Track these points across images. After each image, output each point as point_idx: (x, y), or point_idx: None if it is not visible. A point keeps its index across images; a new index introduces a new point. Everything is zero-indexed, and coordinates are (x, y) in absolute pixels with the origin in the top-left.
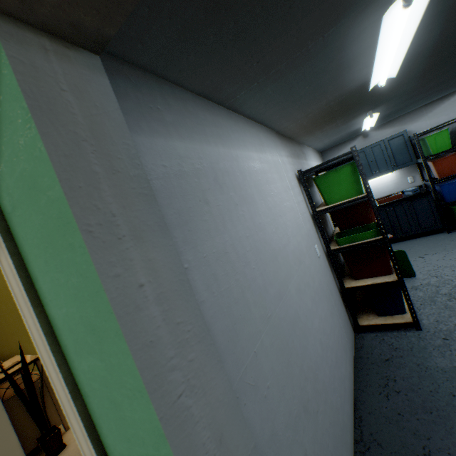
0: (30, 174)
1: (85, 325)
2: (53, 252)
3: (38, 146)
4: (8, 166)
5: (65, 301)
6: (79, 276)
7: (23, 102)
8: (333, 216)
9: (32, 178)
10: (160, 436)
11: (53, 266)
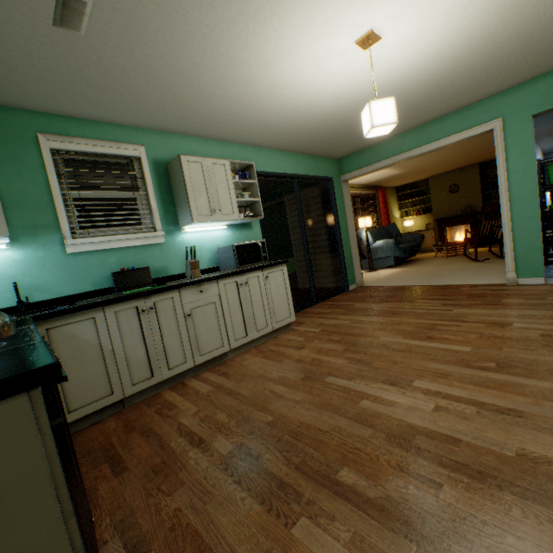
0: (523, 140)
1: (522, 167)
2: (520, 154)
3: (530, 136)
4: (515, 139)
5: (517, 163)
6: (527, 157)
7: (531, 130)
8: (550, 194)
9: (523, 141)
10: (534, 183)
11: (518, 157)
